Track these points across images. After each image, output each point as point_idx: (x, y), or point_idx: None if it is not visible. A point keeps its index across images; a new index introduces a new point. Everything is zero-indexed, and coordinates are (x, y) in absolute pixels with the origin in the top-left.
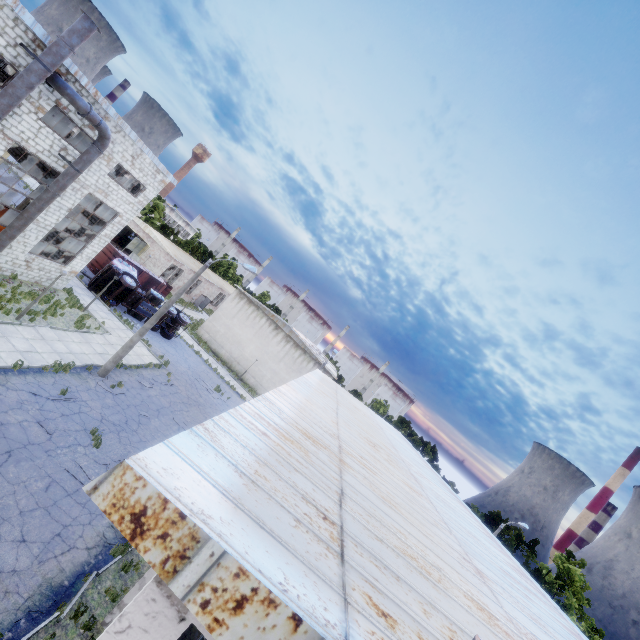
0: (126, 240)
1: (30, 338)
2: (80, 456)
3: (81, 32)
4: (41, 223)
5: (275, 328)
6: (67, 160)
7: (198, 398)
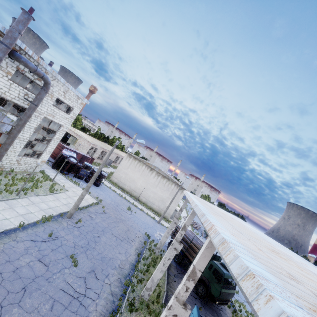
0: (66, 138)
1: (26, 205)
2: (67, 276)
3: (23, 21)
4: (21, 138)
5: (150, 170)
6: (29, 100)
7: (121, 217)
